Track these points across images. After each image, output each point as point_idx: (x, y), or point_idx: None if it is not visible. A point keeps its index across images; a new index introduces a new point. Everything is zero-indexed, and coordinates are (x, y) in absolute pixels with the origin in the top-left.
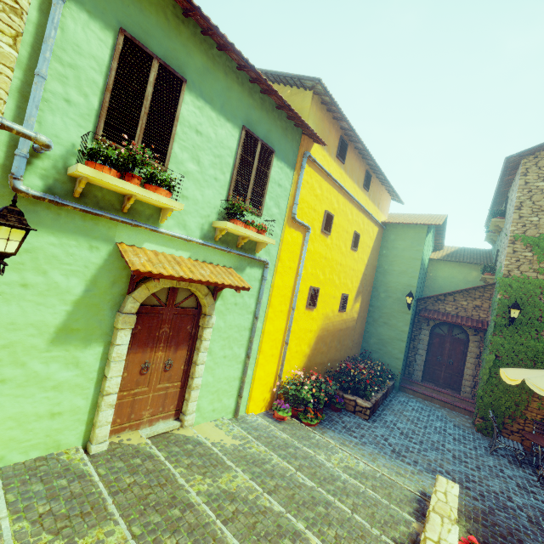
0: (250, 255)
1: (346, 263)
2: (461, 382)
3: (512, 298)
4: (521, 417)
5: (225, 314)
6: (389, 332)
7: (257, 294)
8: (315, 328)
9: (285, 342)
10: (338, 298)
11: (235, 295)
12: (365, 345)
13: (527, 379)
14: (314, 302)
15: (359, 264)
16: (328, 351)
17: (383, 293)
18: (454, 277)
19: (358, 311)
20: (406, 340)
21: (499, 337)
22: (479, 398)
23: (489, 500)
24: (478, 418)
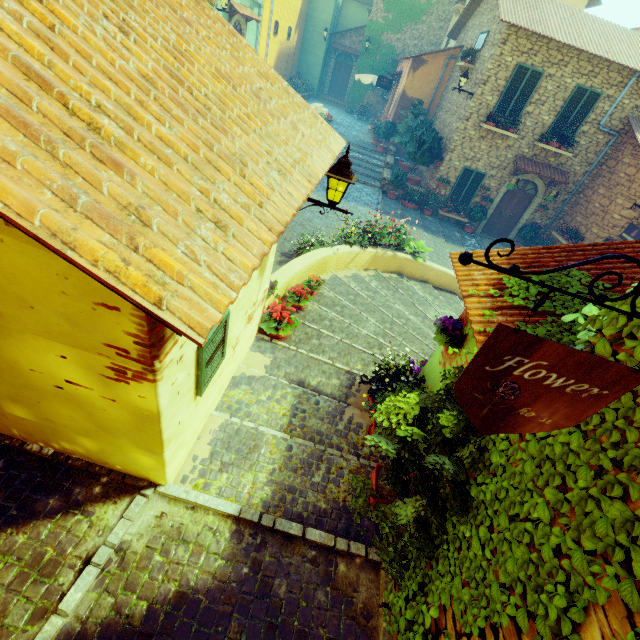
0: (256, 1)
1: (291, 2)
2: (346, 93)
3: (370, 36)
4: (361, 102)
5: (248, 35)
6: (313, 60)
7: (257, 25)
8: (277, 50)
9: (266, 56)
10: (287, 30)
11: (251, 25)
12: (299, 70)
13: (360, 77)
14: (277, 31)
15: (299, 2)
16: (281, 68)
17: (312, 28)
18: (357, 17)
19: (296, 42)
20: (322, 65)
21: (361, 60)
22: (349, 95)
23: (337, 118)
24: (346, 106)
